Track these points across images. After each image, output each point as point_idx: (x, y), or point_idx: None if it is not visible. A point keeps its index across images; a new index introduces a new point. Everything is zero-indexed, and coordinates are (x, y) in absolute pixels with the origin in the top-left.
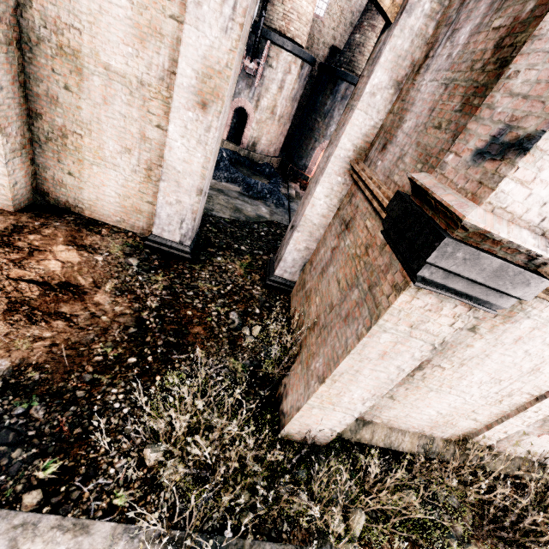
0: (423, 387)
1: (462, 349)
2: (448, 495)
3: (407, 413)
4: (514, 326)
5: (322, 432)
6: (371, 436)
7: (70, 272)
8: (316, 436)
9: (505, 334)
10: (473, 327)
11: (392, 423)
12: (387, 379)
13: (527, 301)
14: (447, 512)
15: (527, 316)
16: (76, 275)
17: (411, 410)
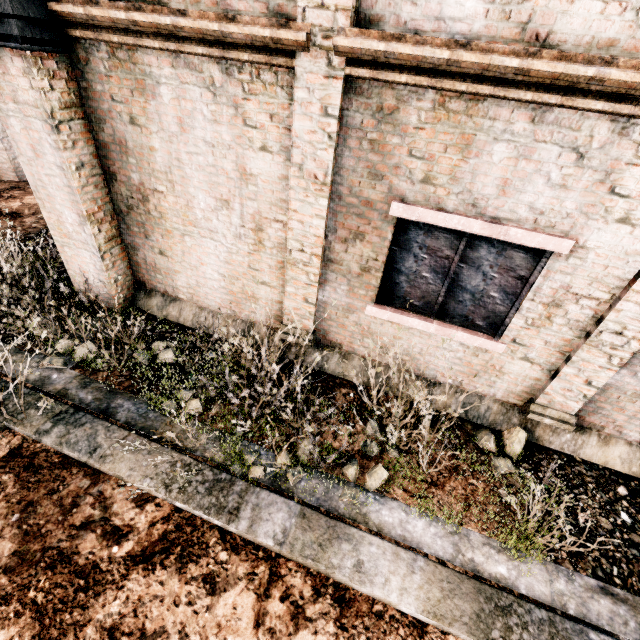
0: (172, 230)
1: (151, 156)
2: (232, 372)
3: (195, 280)
4: (159, 102)
5: (99, 287)
6: (178, 314)
7: (23, 208)
8: (101, 293)
9: (163, 118)
10: (130, 118)
11: (197, 299)
12: (66, 187)
13: (136, 58)
14: (212, 380)
15: (155, 81)
16: (26, 209)
17: (194, 273)
